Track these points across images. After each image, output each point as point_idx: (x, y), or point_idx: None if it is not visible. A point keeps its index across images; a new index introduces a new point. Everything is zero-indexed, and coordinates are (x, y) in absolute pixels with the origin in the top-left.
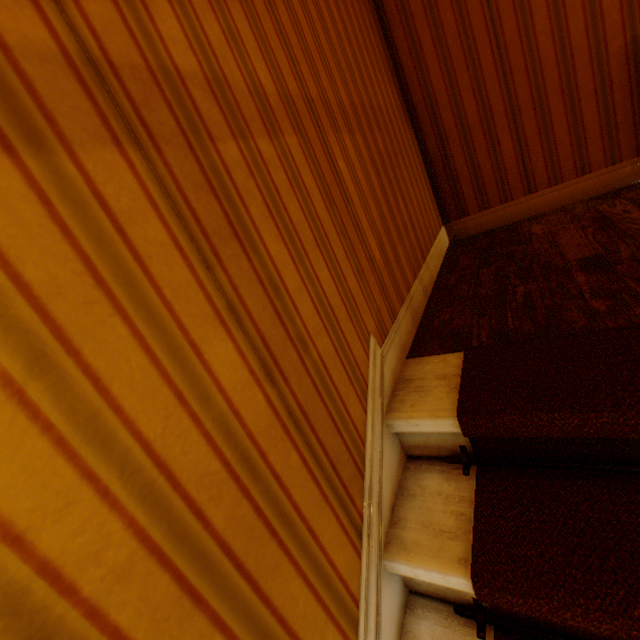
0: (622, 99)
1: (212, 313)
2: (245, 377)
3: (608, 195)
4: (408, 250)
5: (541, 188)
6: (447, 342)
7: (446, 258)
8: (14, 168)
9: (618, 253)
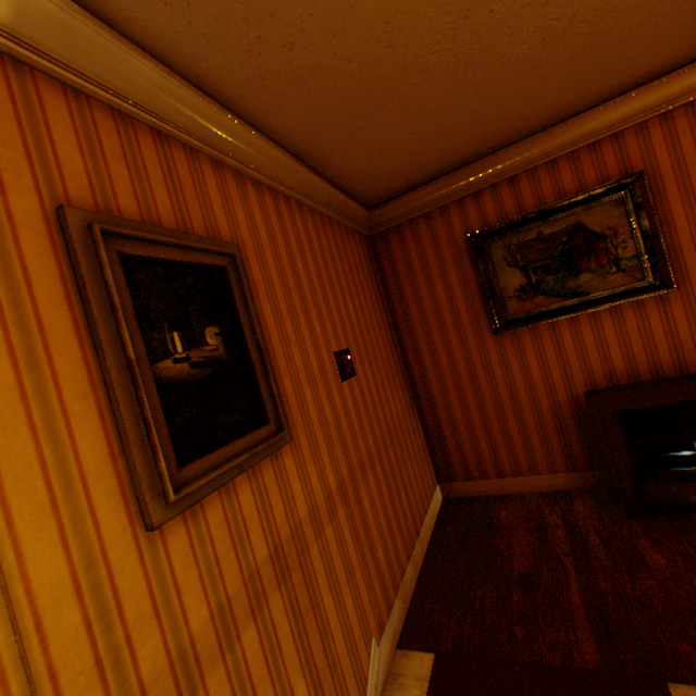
0: (553, 434)
1: (299, 664)
2: None
3: (552, 495)
4: (406, 535)
5: (508, 475)
6: (425, 637)
7: (437, 521)
8: (255, 624)
9: (541, 575)
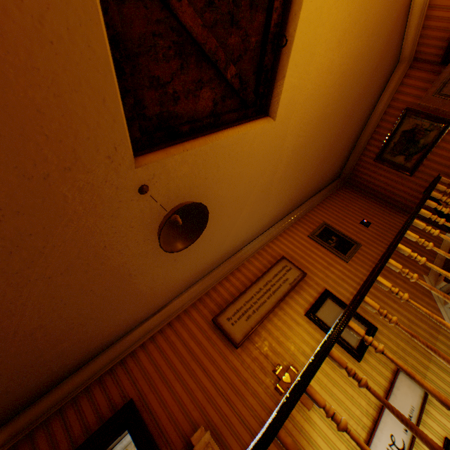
0: None
1: (394, 277)
2: (401, 283)
3: None
4: (427, 252)
5: None
6: (444, 270)
7: None
8: None
9: None
